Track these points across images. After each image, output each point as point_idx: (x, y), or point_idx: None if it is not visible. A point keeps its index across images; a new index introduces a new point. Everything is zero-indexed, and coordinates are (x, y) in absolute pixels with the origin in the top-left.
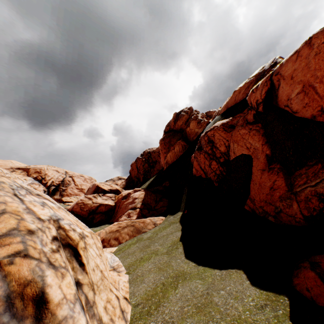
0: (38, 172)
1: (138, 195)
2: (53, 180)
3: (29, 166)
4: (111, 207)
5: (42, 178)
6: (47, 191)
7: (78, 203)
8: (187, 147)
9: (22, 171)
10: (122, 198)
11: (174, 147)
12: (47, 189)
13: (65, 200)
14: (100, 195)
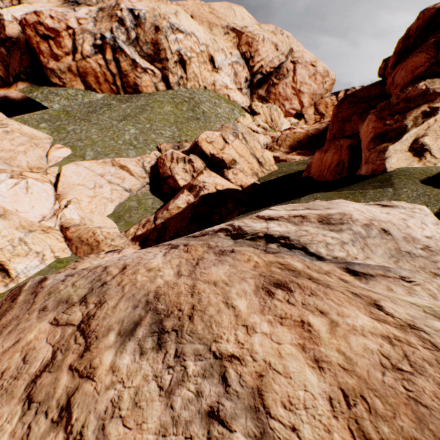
0: (248, 44)
1: (173, 207)
2: (263, 64)
3: (244, 29)
4: (177, 187)
5: (250, 58)
6: (249, 81)
7: (161, 158)
8: (344, 174)
9: (235, 36)
10: (190, 185)
11: (328, 149)
12: (251, 77)
13: (253, 108)
14: (185, 161)
